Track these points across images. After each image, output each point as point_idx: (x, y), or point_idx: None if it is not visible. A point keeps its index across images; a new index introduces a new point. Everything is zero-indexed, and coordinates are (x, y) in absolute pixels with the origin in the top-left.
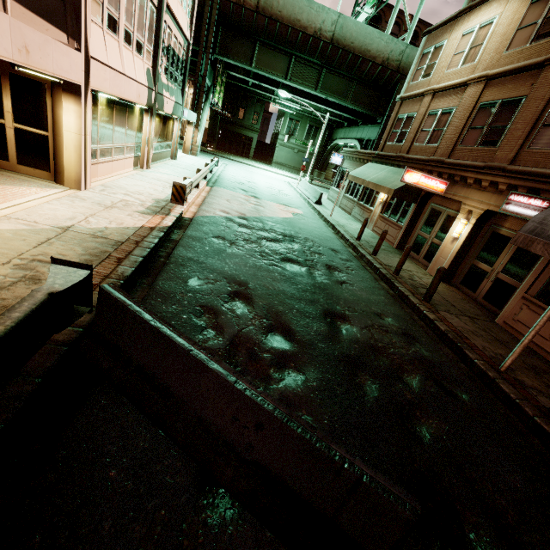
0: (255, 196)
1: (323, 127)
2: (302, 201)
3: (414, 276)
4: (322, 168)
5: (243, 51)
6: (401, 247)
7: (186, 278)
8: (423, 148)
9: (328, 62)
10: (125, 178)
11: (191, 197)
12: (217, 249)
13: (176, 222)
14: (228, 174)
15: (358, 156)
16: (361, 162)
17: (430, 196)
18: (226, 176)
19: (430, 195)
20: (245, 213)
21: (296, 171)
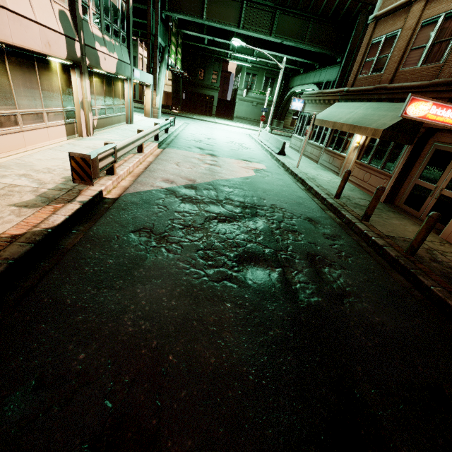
0: (212, 153)
1: (280, 73)
2: (263, 153)
3: (433, 251)
4: (281, 117)
5: (193, 4)
6: (390, 201)
7: (2, 394)
8: (416, 71)
9: (282, 1)
10: (46, 151)
11: (126, 166)
12: (129, 260)
13: (84, 210)
14: (187, 132)
15: (322, 98)
16: (326, 104)
17: (432, 133)
18: (184, 135)
19: (432, 132)
20: (195, 178)
21: (256, 123)
